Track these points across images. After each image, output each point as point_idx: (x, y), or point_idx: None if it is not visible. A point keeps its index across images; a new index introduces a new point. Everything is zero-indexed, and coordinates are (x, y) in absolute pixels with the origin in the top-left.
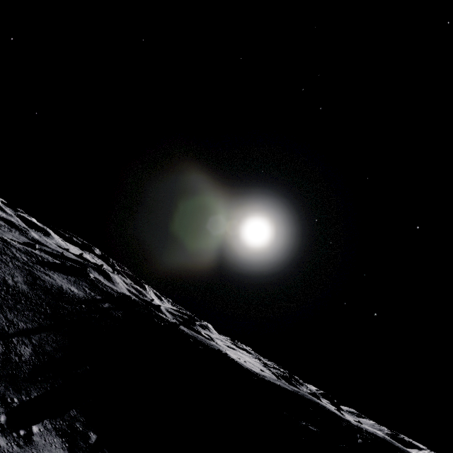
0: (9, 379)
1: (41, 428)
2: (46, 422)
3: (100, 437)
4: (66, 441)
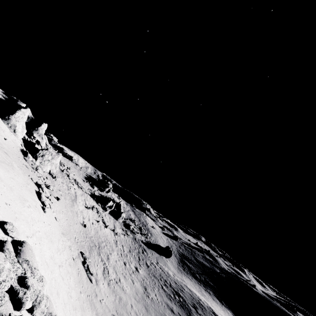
0: (202, 282)
1: (212, 294)
2: (212, 293)
3: (224, 302)
4: (217, 298)
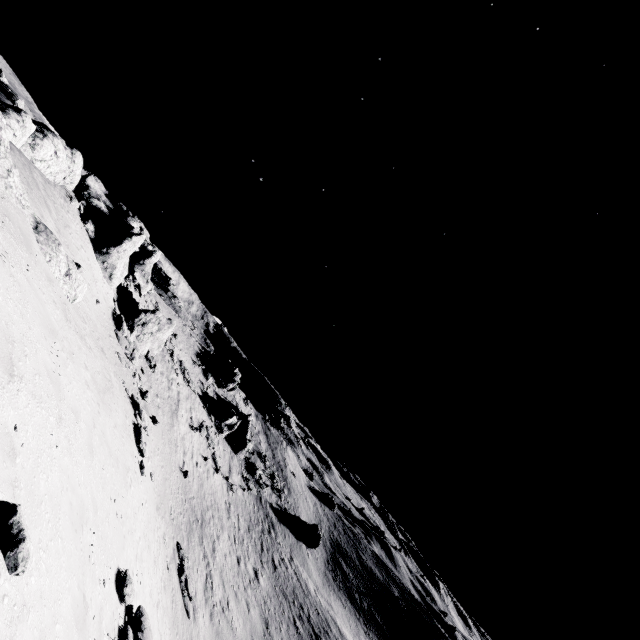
0: (363, 614)
1: None
2: None
3: None
4: None
